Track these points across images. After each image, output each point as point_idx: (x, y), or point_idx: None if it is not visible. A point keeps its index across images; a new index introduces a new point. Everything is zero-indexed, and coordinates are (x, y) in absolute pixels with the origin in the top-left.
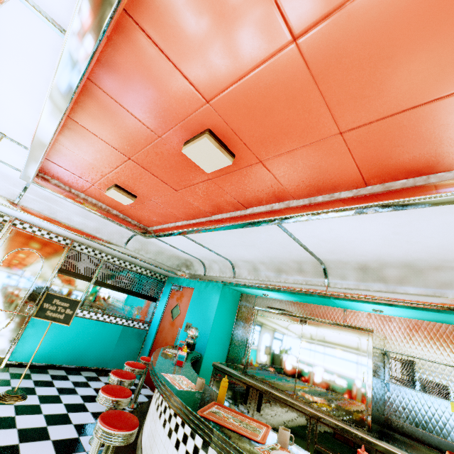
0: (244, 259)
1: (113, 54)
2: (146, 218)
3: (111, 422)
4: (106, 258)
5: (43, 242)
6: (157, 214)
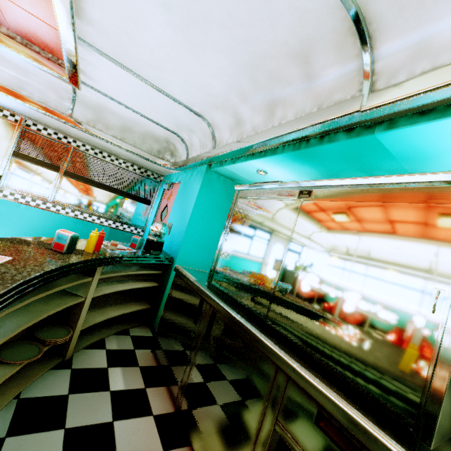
0: (217, 104)
1: None
2: (42, 31)
3: None
4: (74, 145)
5: None
6: None
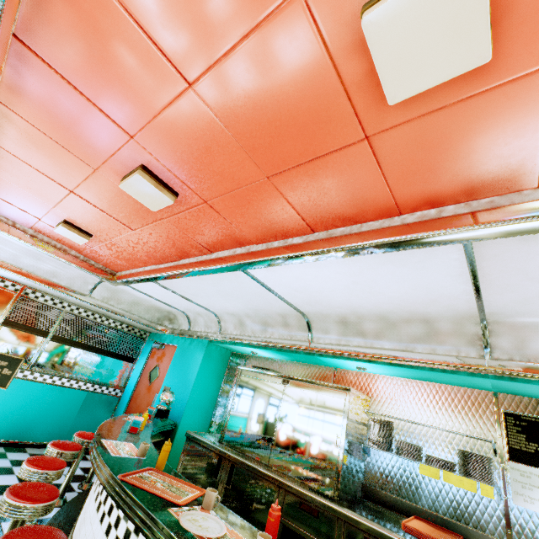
0: (229, 312)
1: (21, 80)
2: (111, 261)
3: (19, 493)
4: (68, 309)
5: None
6: (122, 257)
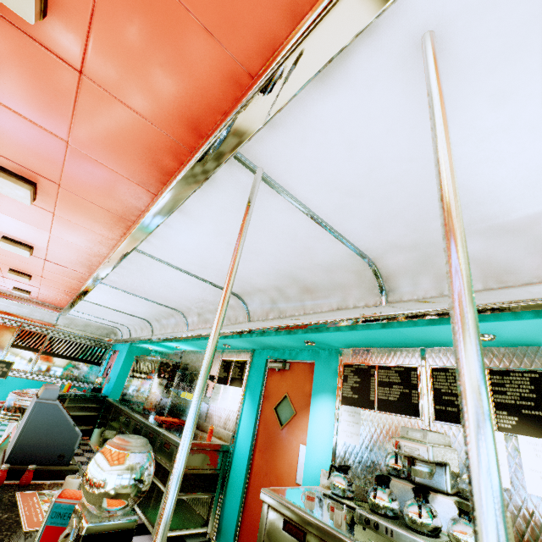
0: (128, 323)
1: None
2: (54, 302)
3: None
4: (52, 334)
5: None
6: (54, 300)
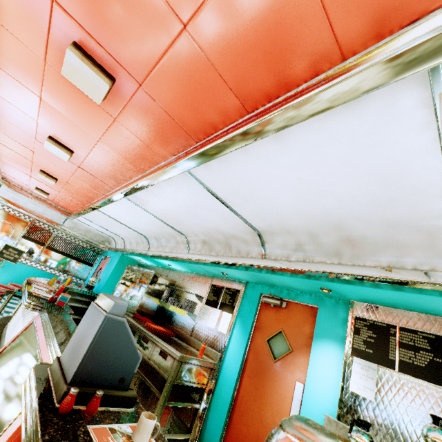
0: (125, 236)
1: None
2: (66, 207)
3: None
4: (57, 232)
5: (15, 218)
6: (67, 204)
